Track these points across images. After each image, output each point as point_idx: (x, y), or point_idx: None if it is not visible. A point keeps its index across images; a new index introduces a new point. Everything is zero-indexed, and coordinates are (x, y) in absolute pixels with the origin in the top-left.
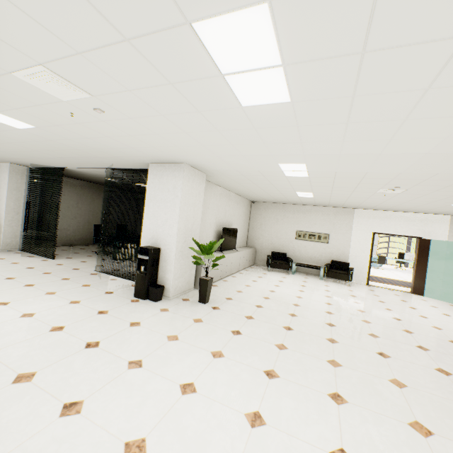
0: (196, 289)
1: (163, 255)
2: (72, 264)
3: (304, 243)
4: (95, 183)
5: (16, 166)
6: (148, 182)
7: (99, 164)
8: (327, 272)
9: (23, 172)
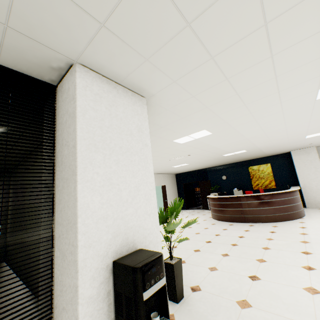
0: None
1: None
2: None
3: None
4: None
5: None
6: (80, 103)
7: None
8: None
9: None
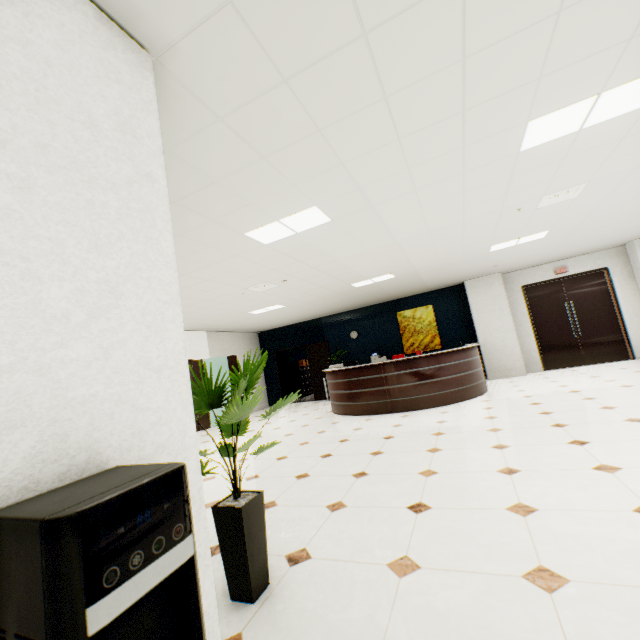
0: None
1: None
2: None
3: None
4: None
5: None
6: None
7: None
8: None
9: None
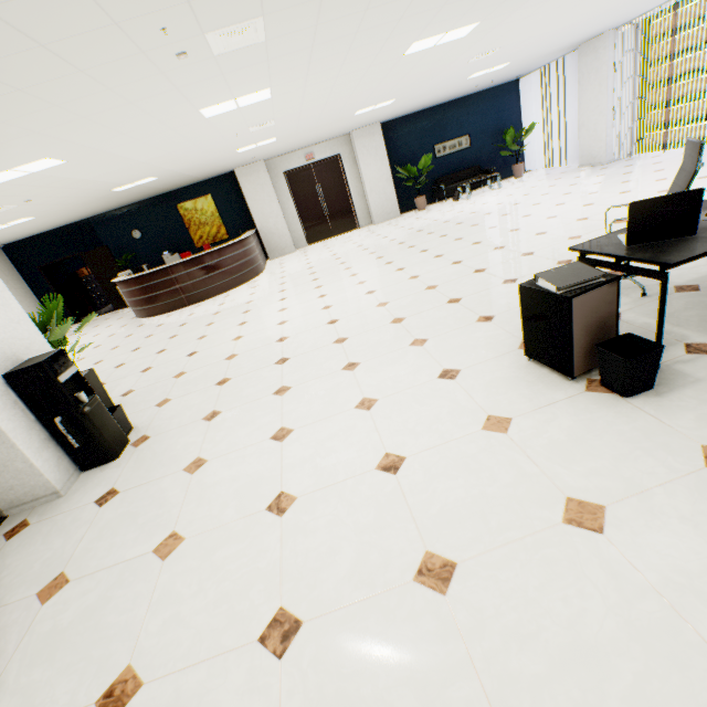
0: None
1: None
2: None
3: None
4: None
5: None
6: None
7: None
8: None
9: None
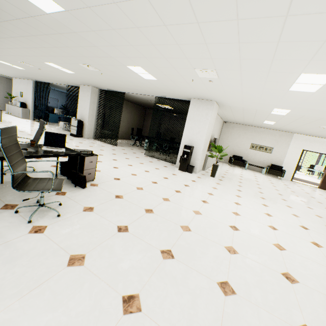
0: (203, 170)
1: (195, 150)
2: (129, 150)
3: (255, 152)
4: (125, 100)
5: (94, 88)
6: (189, 109)
7: (155, 94)
8: (268, 170)
9: (96, 92)
